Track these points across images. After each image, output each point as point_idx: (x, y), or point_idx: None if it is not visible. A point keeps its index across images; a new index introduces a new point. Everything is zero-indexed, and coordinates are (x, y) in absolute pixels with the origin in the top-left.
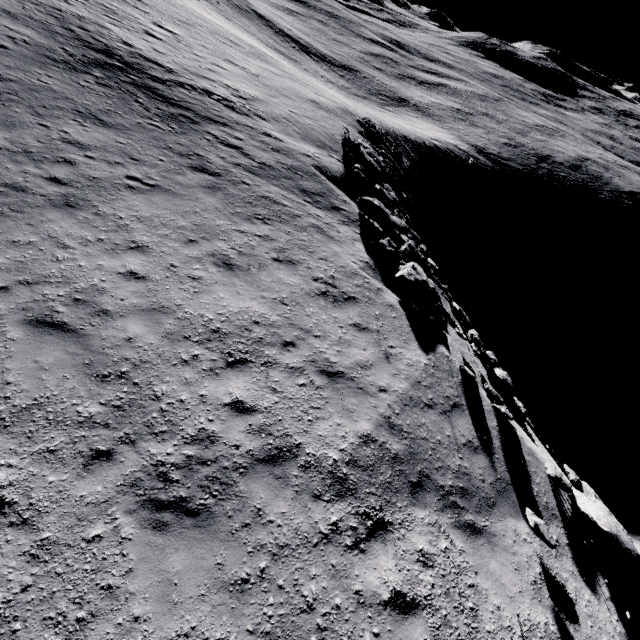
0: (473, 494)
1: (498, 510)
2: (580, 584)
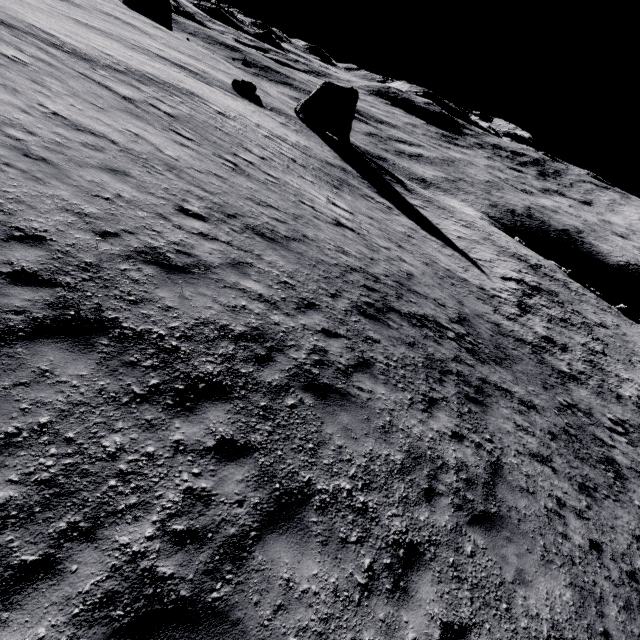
0: None
1: None
2: None
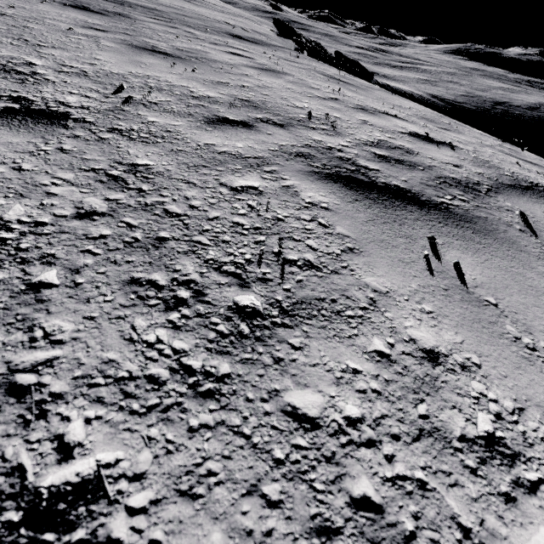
0: None
1: None
2: None
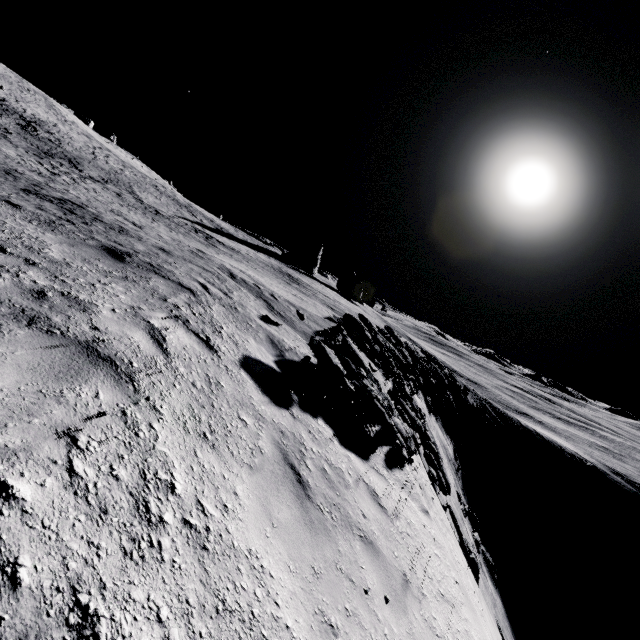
0: (287, 320)
1: (295, 330)
2: (309, 351)
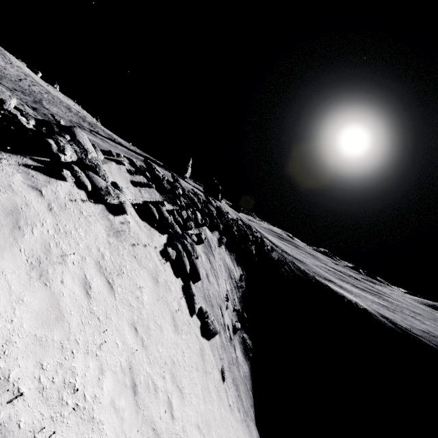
0: None
1: None
2: None
